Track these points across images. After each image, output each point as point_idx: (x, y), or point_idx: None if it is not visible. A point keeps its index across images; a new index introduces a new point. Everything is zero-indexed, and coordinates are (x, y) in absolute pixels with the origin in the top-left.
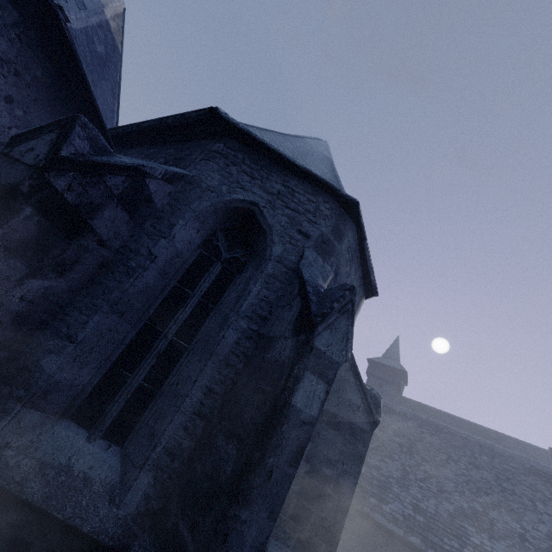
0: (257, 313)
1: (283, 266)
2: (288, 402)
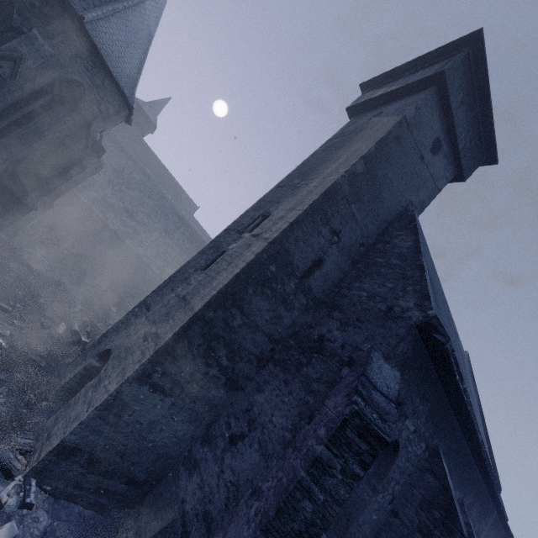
0: (65, 133)
1: (84, 120)
2: (69, 171)
